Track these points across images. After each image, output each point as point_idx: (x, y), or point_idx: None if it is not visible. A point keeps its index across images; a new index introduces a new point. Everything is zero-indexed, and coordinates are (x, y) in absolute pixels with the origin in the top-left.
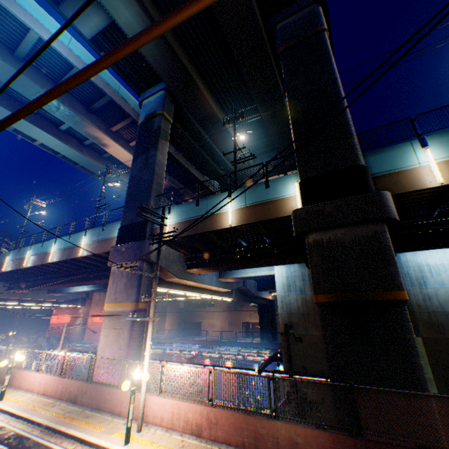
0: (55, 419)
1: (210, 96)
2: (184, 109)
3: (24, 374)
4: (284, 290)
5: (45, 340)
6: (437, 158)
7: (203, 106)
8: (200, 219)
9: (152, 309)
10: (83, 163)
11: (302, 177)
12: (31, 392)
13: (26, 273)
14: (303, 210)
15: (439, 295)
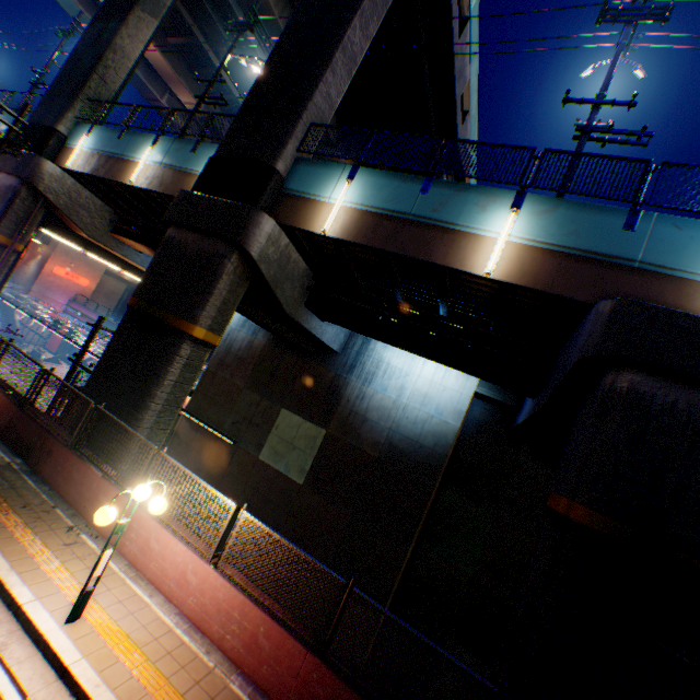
0: None
1: None
2: None
3: None
4: (239, 323)
5: None
6: (348, 201)
7: None
8: (113, 160)
9: None
10: (61, 0)
11: (216, 153)
12: None
13: None
14: (184, 195)
15: (374, 399)
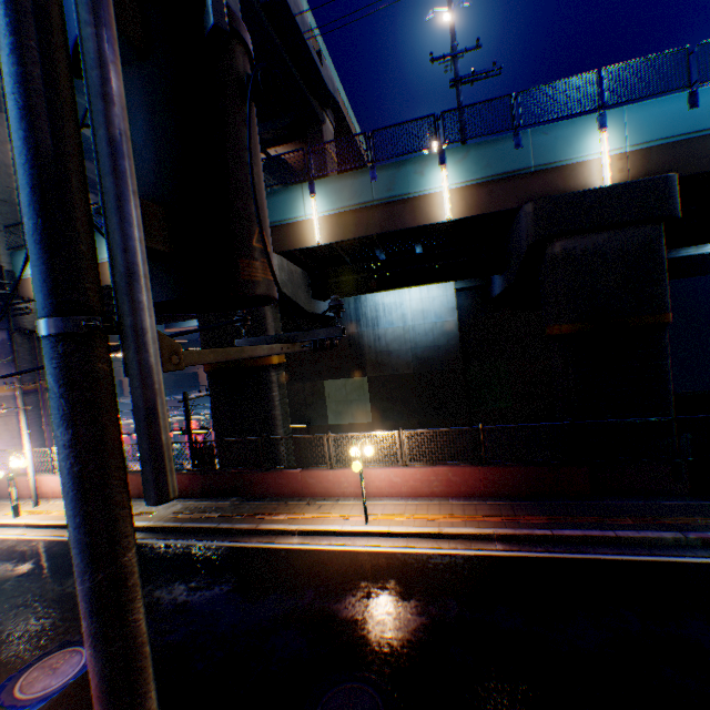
0: None
1: None
2: None
3: None
4: None
5: None
6: (321, 212)
7: None
8: None
9: (20, 398)
10: None
11: None
12: None
13: None
14: None
15: (388, 335)
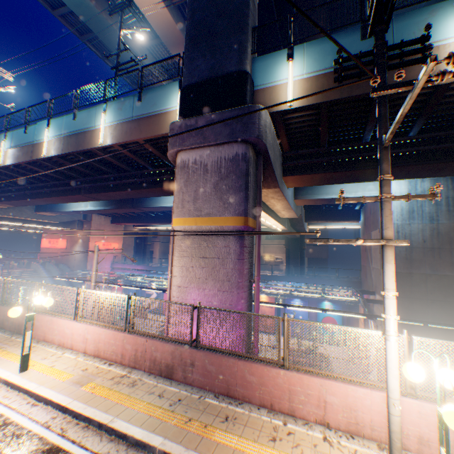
0: (169, 430)
1: None
2: None
3: (47, 321)
4: (402, 217)
5: (41, 266)
6: None
7: None
8: None
9: (389, 220)
10: (69, 1)
11: None
12: (71, 351)
13: (3, 179)
14: None
15: None
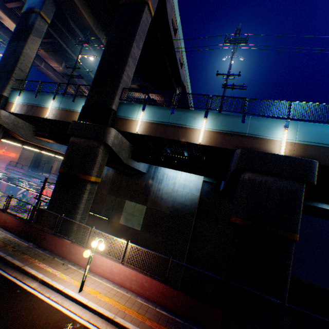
0: None
1: (89, 12)
2: (66, 14)
3: None
4: None
5: None
6: (144, 119)
7: (81, 19)
8: (35, 107)
9: None
10: None
11: (85, 103)
12: None
13: None
14: (75, 123)
15: (164, 190)
